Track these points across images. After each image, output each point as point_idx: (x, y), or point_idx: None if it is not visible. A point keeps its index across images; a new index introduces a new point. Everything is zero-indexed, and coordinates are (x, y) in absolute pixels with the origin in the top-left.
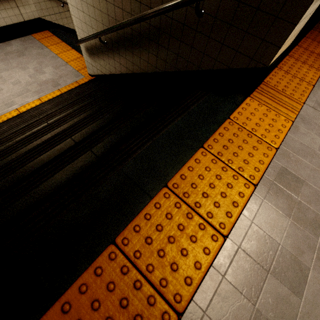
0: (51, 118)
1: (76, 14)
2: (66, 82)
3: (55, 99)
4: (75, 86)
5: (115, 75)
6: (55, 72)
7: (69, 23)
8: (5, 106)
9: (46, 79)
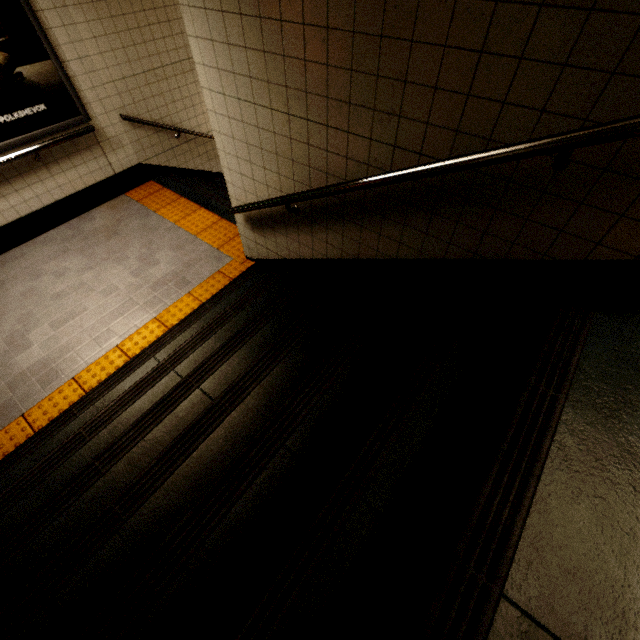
0: (205, 377)
1: (234, 166)
2: (201, 274)
3: (191, 319)
4: (218, 280)
5: (310, 261)
6: (177, 258)
7: (188, 161)
8: (95, 344)
9: (163, 274)
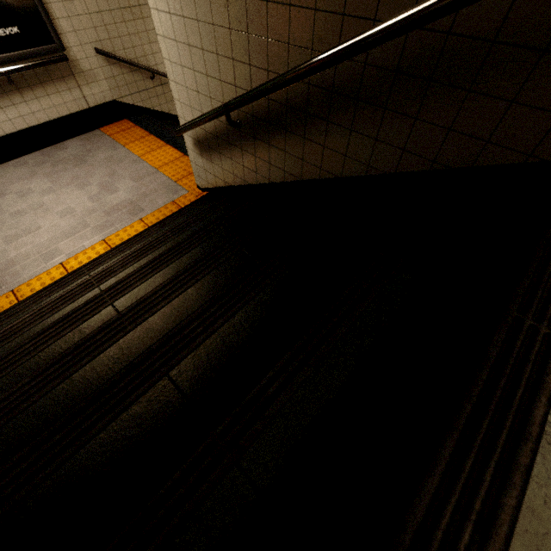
0: (121, 294)
1: (179, 77)
2: (155, 204)
3: (133, 241)
4: (171, 210)
5: (254, 187)
6: (136, 187)
7: (162, 104)
8: (41, 260)
9: (120, 201)
